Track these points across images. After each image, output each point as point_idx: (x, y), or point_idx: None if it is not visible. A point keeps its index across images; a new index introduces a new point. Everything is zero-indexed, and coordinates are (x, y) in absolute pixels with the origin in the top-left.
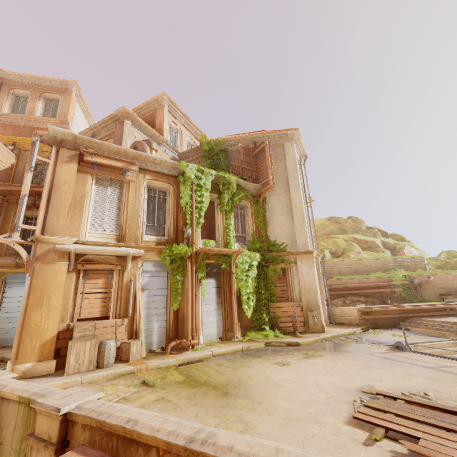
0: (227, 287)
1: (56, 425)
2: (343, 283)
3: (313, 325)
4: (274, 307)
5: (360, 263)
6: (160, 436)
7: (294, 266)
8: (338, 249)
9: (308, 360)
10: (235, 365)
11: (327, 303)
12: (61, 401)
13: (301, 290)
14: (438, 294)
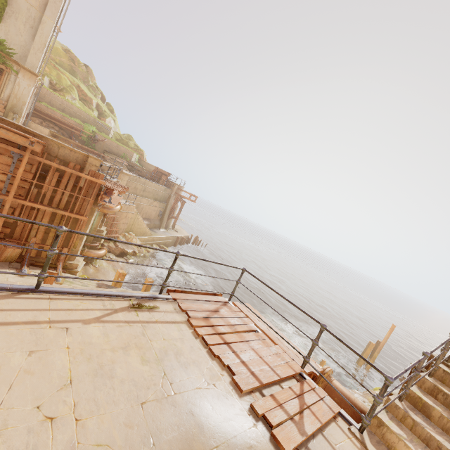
0: None
1: None
2: (48, 111)
3: None
4: None
5: (70, 107)
6: None
7: (15, 75)
8: (59, 85)
9: None
10: None
11: (26, 116)
12: None
13: (12, 95)
14: (104, 150)
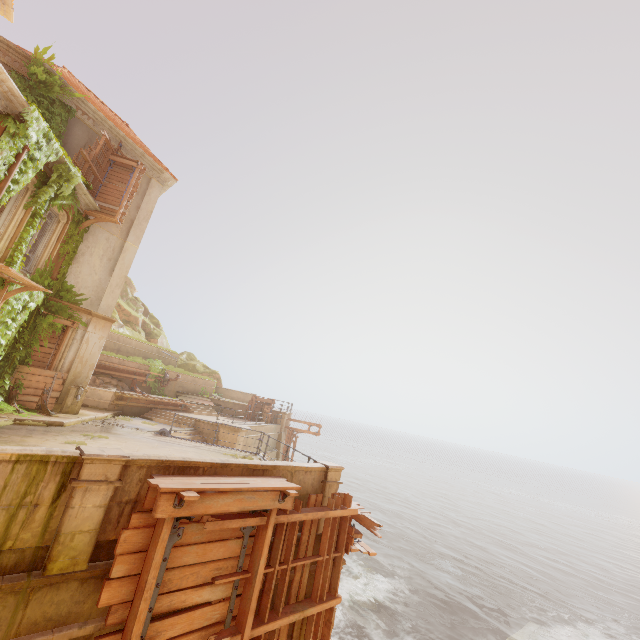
0: None
1: (117, 469)
2: (102, 359)
3: (71, 405)
4: (24, 372)
5: (128, 342)
6: (209, 461)
7: (83, 329)
8: None
9: (97, 441)
10: (10, 444)
11: None
12: (112, 453)
13: (77, 360)
14: (176, 391)
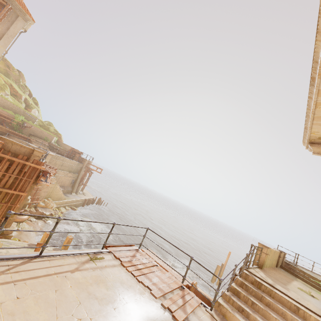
0: None
1: None
2: None
3: None
4: None
5: (4, 101)
6: None
7: None
8: None
9: None
10: None
11: None
12: None
13: None
14: (29, 133)
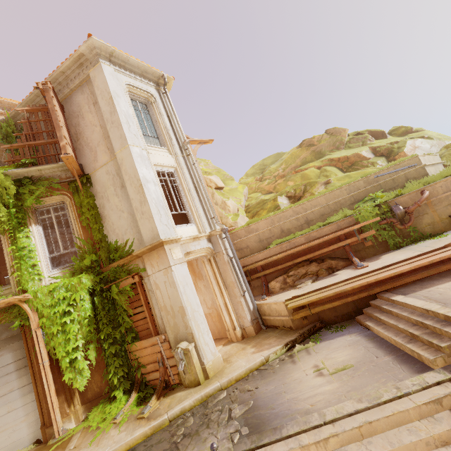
0: (33, 354)
1: None
2: (284, 250)
3: (184, 375)
4: (134, 351)
5: (311, 207)
6: None
7: (146, 276)
8: (298, 188)
9: None
10: None
11: (263, 289)
12: None
13: (162, 313)
14: (446, 217)
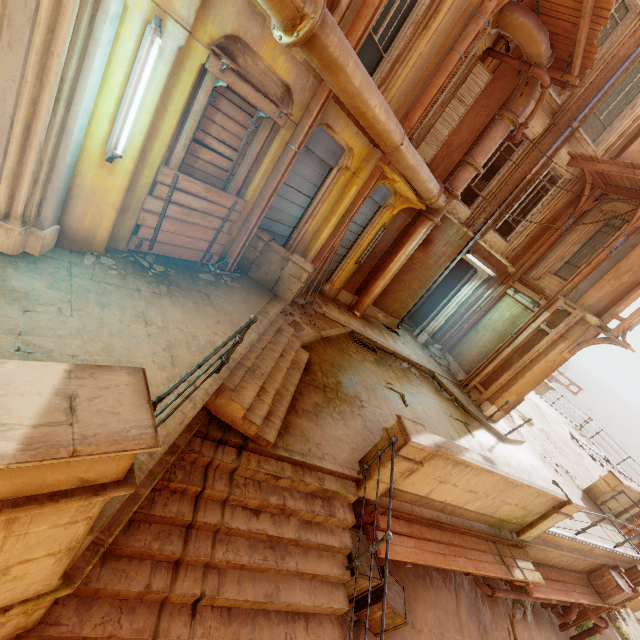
0: None
1: None
2: None
3: None
4: None
5: None
6: None
7: None
8: None
9: None
10: None
11: None
12: None
13: None
14: None
